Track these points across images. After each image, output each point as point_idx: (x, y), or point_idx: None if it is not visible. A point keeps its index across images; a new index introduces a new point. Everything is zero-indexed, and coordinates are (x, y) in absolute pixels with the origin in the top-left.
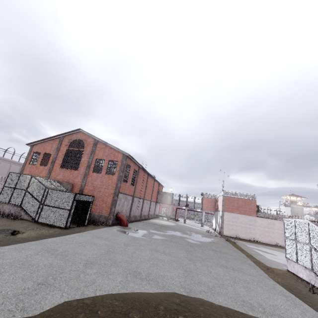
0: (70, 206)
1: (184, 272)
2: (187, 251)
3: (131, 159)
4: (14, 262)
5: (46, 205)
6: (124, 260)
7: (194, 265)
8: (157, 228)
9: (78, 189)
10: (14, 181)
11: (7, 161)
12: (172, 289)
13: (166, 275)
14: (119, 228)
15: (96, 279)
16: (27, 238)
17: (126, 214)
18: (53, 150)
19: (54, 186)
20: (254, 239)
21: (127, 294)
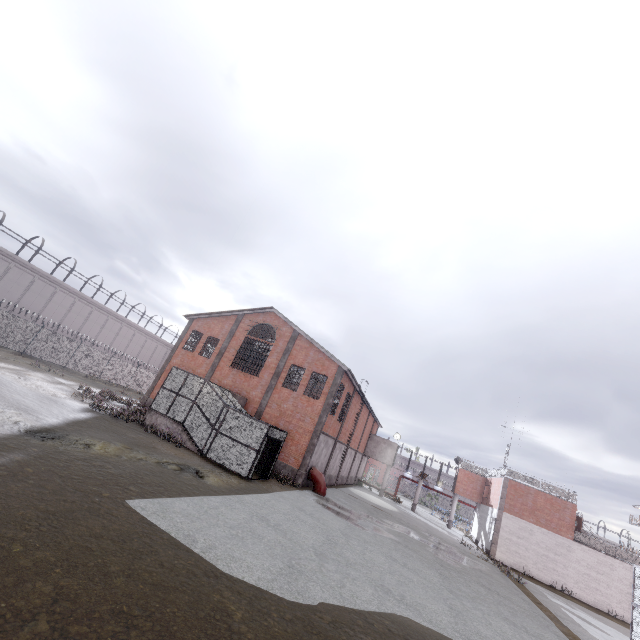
0: (259, 445)
1: (449, 609)
2: (440, 574)
3: (347, 376)
4: (241, 526)
5: (223, 434)
6: (358, 562)
7: (460, 602)
8: (372, 511)
9: (254, 409)
10: (178, 382)
11: (132, 326)
12: (443, 629)
13: (426, 605)
14: (315, 496)
15: (343, 581)
16: (220, 488)
17: (321, 470)
18: (223, 334)
19: (232, 403)
20: (562, 588)
21: (391, 615)
